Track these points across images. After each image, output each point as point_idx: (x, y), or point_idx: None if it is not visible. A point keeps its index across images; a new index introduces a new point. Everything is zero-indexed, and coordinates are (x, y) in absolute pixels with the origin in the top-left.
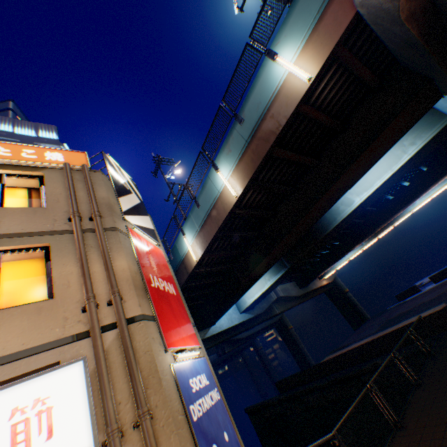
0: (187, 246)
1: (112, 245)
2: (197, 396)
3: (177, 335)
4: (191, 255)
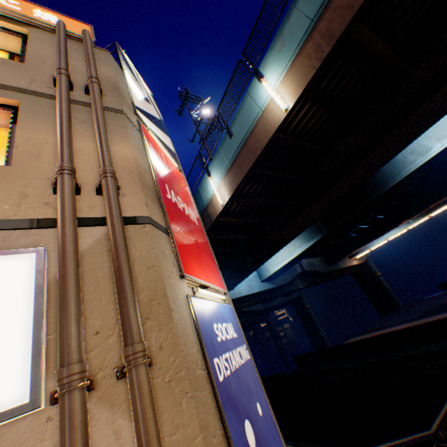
0: (212, 190)
1: (114, 128)
2: (223, 348)
3: (198, 266)
4: (216, 200)
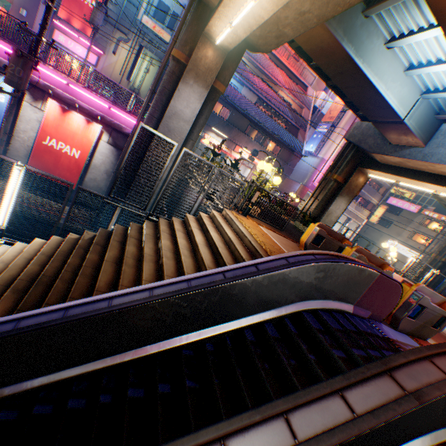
0: None
1: None
2: None
3: None
4: None
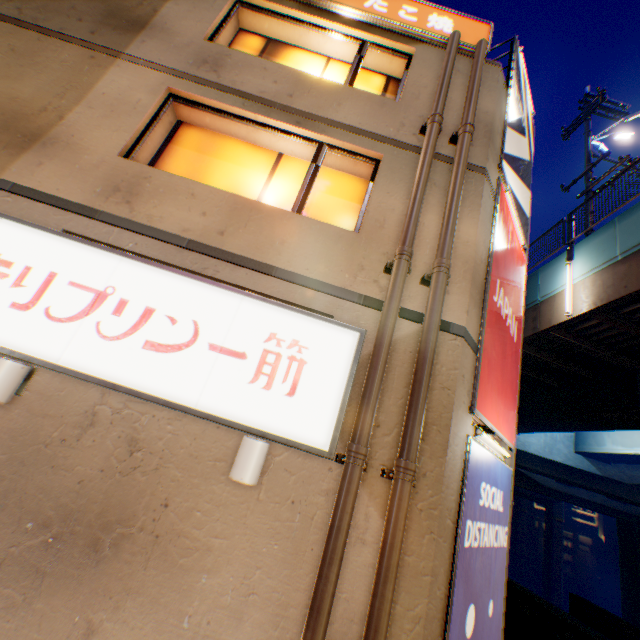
0: (562, 283)
1: (465, 196)
2: (479, 514)
3: (492, 403)
4: (559, 302)
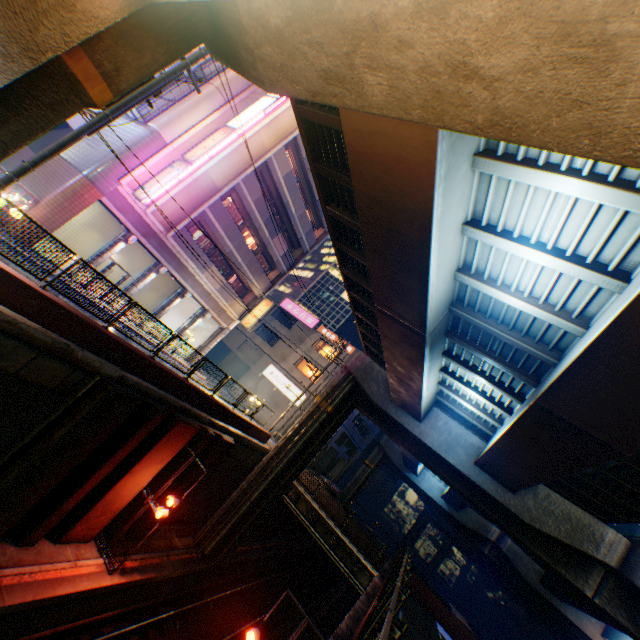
0: None
1: None
2: None
3: None
4: None
